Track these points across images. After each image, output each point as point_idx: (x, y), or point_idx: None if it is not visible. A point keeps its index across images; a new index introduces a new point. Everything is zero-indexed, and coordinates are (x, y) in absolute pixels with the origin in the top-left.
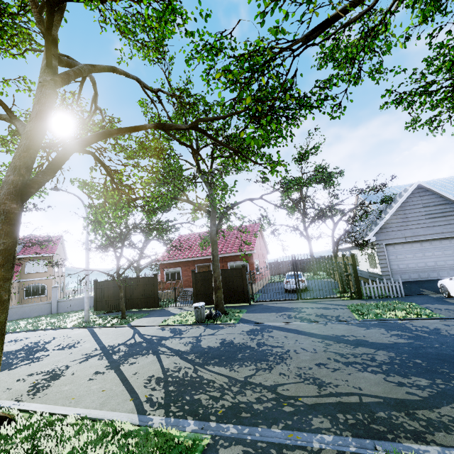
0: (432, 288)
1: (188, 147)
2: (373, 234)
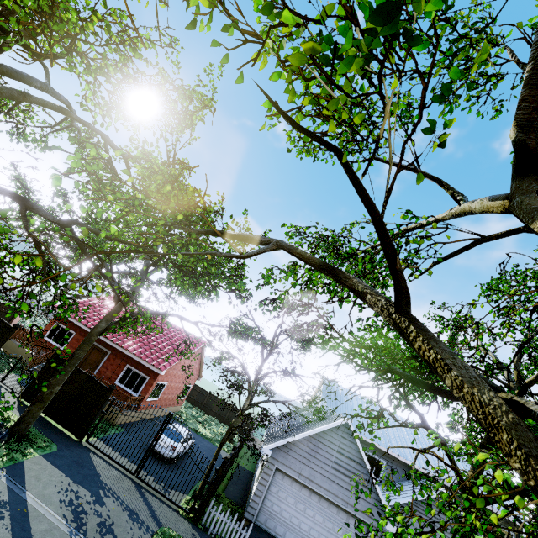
0: None
1: (34, 241)
2: (272, 447)
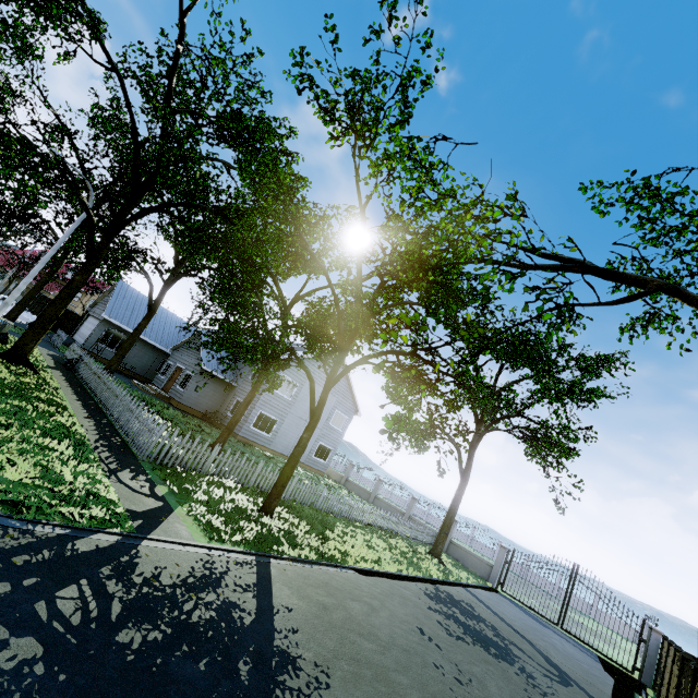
0: None
1: None
2: (90, 305)
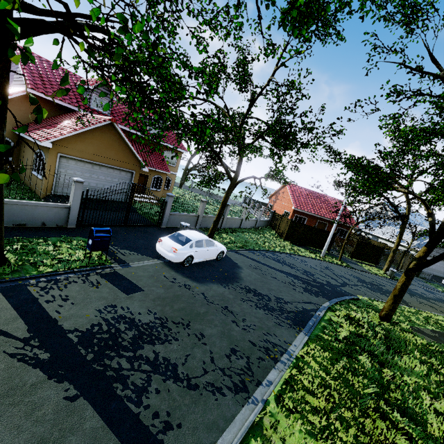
0: (434, 279)
1: None
2: None
